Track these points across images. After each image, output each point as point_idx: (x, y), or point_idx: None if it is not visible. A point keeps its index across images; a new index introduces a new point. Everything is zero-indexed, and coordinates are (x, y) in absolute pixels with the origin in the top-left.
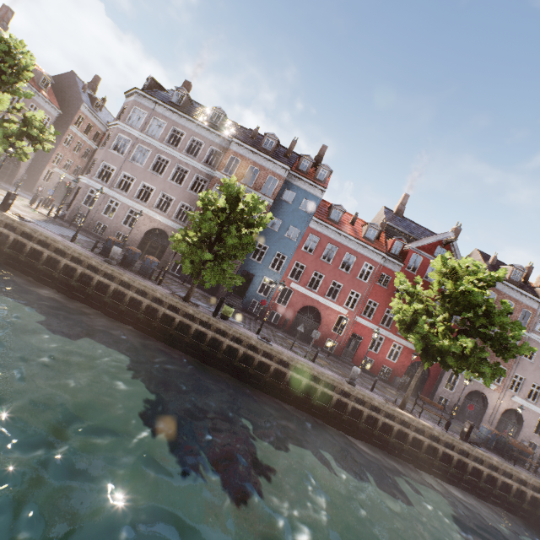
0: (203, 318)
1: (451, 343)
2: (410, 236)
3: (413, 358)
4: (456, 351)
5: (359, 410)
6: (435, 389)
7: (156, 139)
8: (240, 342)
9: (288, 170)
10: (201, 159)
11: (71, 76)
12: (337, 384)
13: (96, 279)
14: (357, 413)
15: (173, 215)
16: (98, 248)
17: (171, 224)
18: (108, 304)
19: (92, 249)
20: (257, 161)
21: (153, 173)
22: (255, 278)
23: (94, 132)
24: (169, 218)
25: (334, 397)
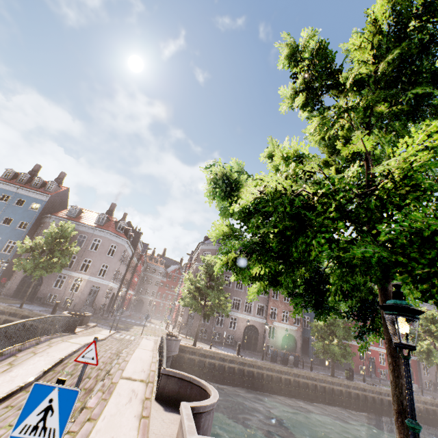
0: (352, 384)
1: None
2: None
3: None
4: None
5: (432, 409)
6: (420, 377)
7: None
8: (371, 392)
9: None
10: None
11: (129, 224)
12: (418, 398)
13: (301, 381)
14: (432, 412)
15: (255, 313)
16: (273, 359)
17: (257, 320)
18: (308, 394)
19: (271, 360)
20: None
21: (238, 290)
22: (310, 339)
23: (138, 253)
24: (254, 315)
25: (421, 407)
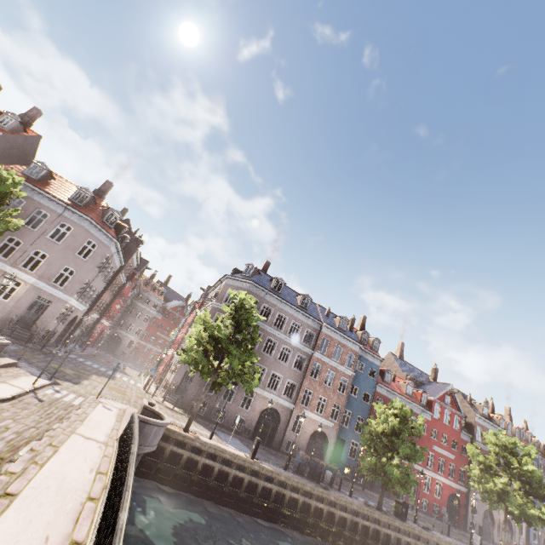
0: (405, 527)
1: (538, 511)
2: (419, 382)
3: (459, 496)
4: (544, 518)
5: None
6: (466, 515)
7: (266, 323)
8: (425, 541)
9: (361, 347)
10: (300, 339)
11: (126, 223)
12: None
13: (337, 514)
14: None
15: (282, 392)
16: (301, 469)
17: (282, 402)
18: (344, 535)
19: (297, 472)
20: (341, 340)
21: (266, 354)
22: (345, 442)
23: (129, 270)
24: (279, 395)
25: None
